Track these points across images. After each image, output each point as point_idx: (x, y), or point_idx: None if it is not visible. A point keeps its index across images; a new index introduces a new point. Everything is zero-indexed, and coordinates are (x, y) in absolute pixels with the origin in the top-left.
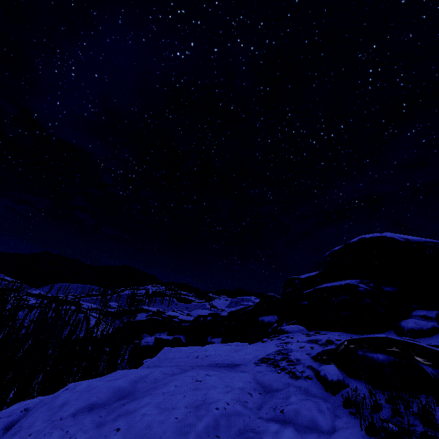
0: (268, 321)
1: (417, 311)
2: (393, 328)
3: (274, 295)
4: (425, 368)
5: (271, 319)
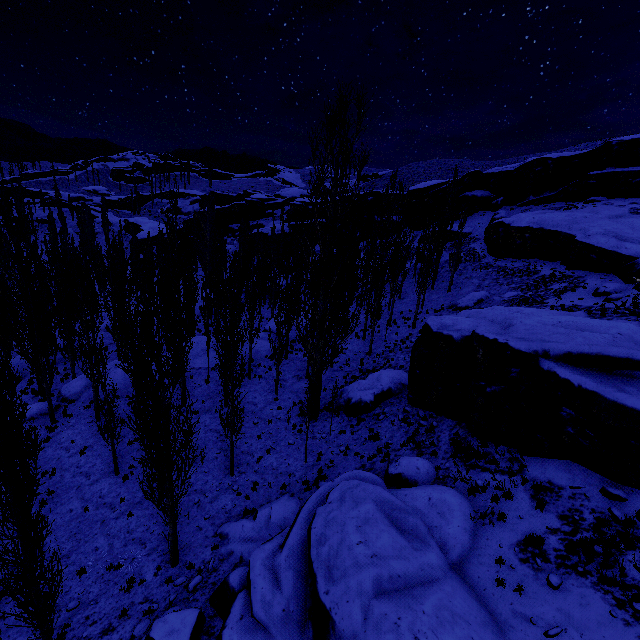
0: (481, 196)
1: None
2: None
3: (480, 171)
4: None
5: (483, 194)
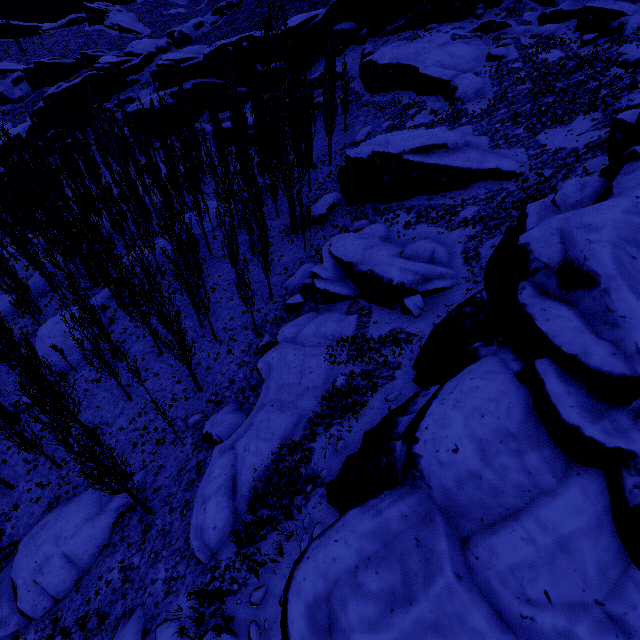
0: (349, 29)
1: (479, 6)
2: (470, 16)
3: None
4: (495, 27)
5: (350, 26)
